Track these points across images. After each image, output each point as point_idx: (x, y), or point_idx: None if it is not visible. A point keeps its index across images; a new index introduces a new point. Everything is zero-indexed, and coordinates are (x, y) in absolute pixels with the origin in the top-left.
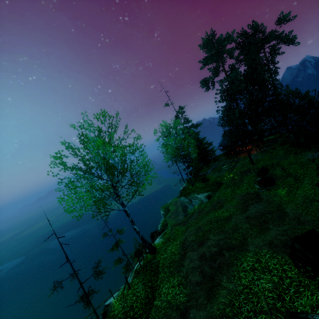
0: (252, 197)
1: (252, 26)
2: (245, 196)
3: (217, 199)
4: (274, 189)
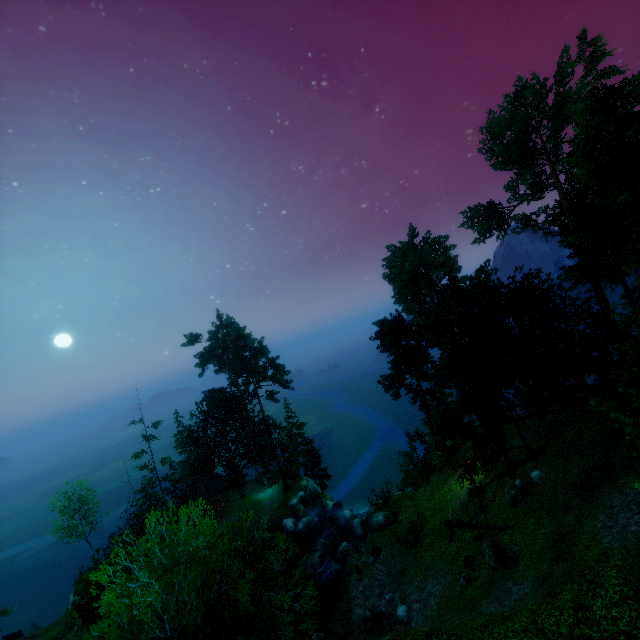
0: (62, 635)
1: (235, 337)
2: (66, 628)
3: (67, 614)
4: (77, 633)
